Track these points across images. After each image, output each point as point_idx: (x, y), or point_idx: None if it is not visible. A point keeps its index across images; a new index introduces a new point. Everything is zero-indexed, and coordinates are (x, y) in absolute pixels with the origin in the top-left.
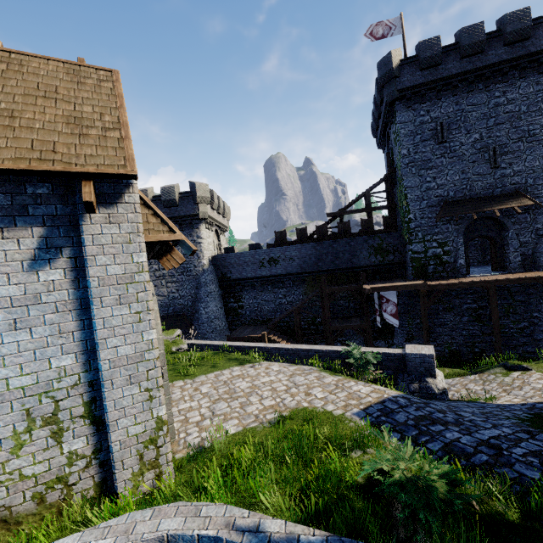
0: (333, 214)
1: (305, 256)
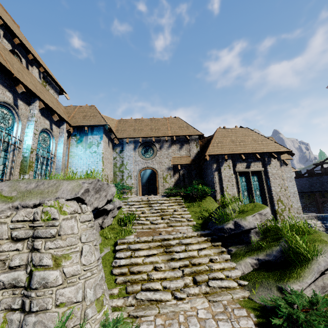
0: (316, 164)
1: (302, 184)
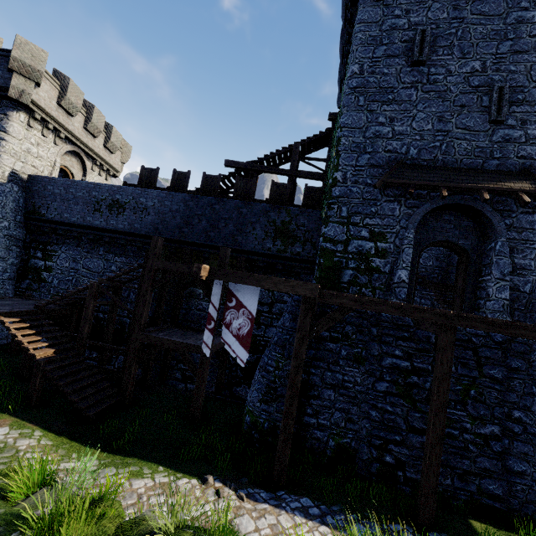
0: (234, 163)
1: (166, 211)
